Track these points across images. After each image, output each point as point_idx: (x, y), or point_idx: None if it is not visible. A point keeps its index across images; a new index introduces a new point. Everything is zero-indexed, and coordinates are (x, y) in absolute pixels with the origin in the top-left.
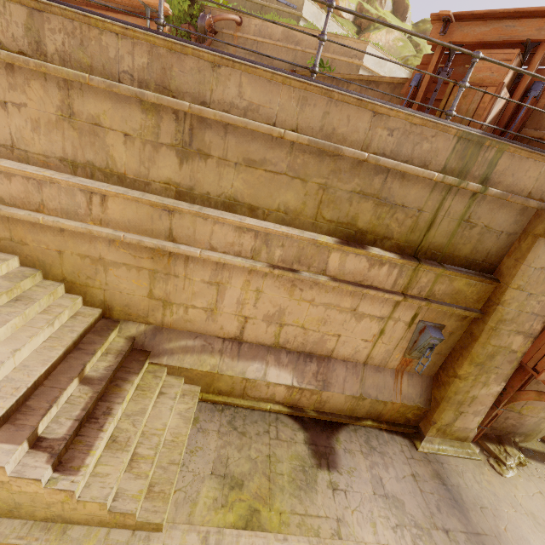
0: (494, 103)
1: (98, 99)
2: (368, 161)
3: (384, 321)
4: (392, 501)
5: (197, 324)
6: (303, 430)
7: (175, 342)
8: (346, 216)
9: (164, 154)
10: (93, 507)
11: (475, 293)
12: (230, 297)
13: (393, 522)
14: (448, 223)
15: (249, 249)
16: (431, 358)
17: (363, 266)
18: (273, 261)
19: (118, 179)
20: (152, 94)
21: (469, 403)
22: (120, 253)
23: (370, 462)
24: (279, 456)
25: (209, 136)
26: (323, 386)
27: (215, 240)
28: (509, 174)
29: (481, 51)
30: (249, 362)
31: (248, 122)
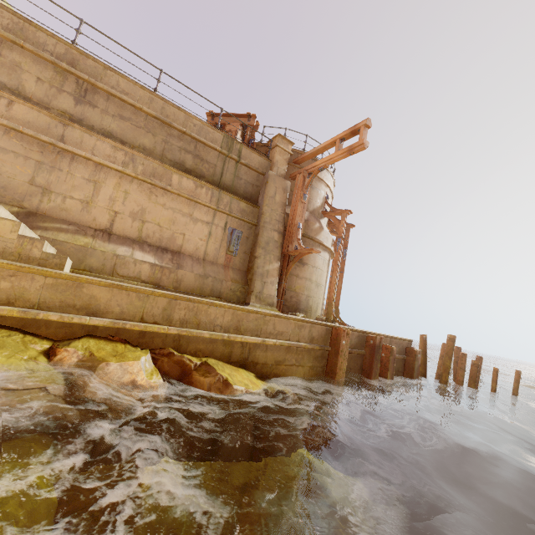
0: (236, 136)
1: (23, 55)
2: (186, 133)
3: (210, 225)
4: None
5: (72, 213)
6: None
7: (50, 224)
8: (179, 160)
9: (65, 96)
10: (5, 227)
11: (251, 212)
12: (104, 194)
13: None
14: (230, 175)
15: (121, 161)
16: (242, 256)
17: (192, 186)
18: (137, 173)
19: (24, 99)
20: (65, 64)
21: (267, 275)
22: (12, 142)
23: None
24: None
25: (97, 97)
26: (178, 266)
27: (97, 151)
28: (248, 157)
29: (228, 123)
30: (119, 246)
31: (123, 96)
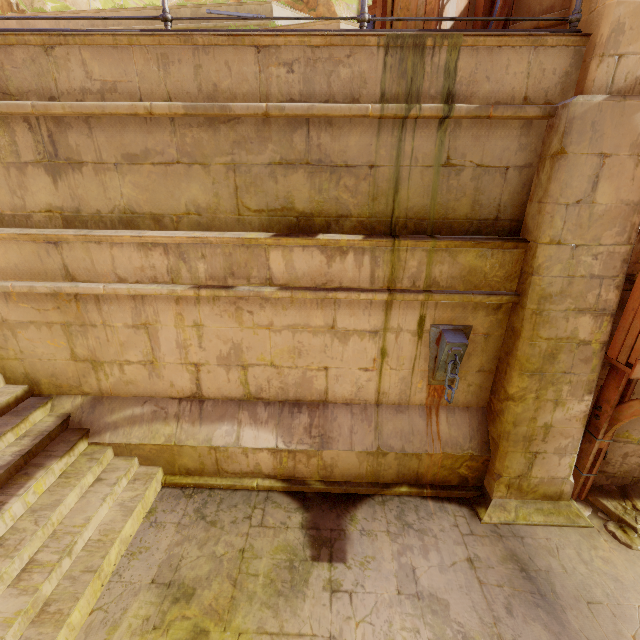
0: None
1: None
2: (270, 113)
3: (380, 336)
4: (427, 604)
5: (140, 384)
6: (302, 510)
7: (119, 413)
8: (276, 200)
9: (33, 175)
10: None
11: (498, 267)
12: (166, 341)
13: (425, 637)
14: (421, 174)
15: (164, 270)
16: (472, 380)
17: (318, 261)
18: (200, 280)
19: None
20: None
21: (543, 436)
22: (22, 309)
23: (399, 546)
24: (258, 549)
25: (73, 139)
26: (320, 443)
27: (121, 268)
28: (482, 78)
29: None
30: (216, 424)
31: (103, 105)
